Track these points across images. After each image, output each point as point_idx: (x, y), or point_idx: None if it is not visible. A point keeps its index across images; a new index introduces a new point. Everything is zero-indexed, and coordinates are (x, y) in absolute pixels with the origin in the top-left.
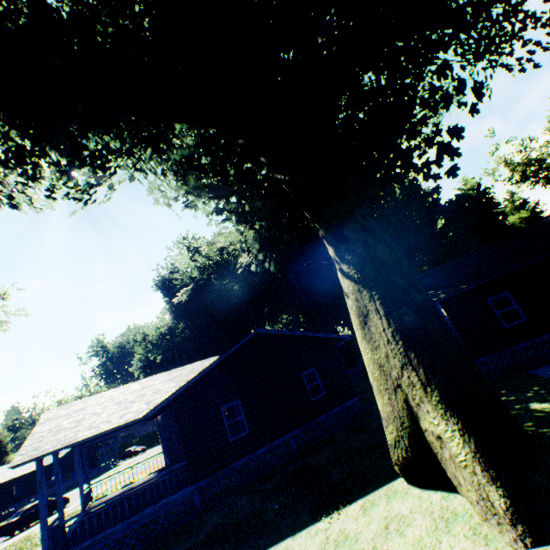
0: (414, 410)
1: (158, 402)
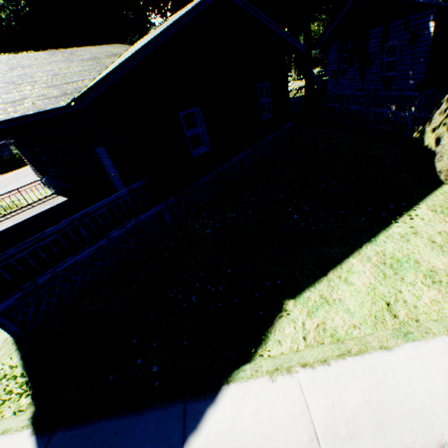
0: None
1: (79, 88)
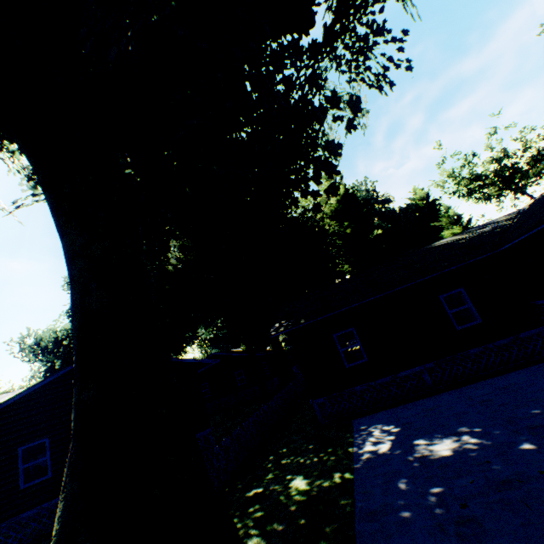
0: None
1: None
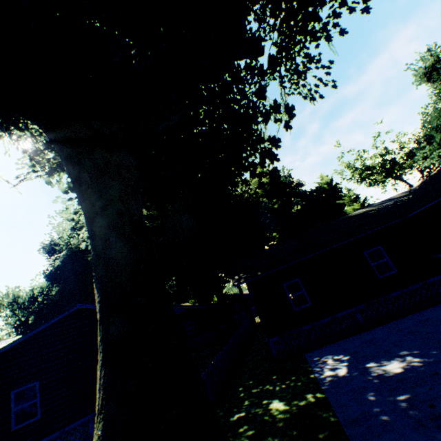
0: None
1: None
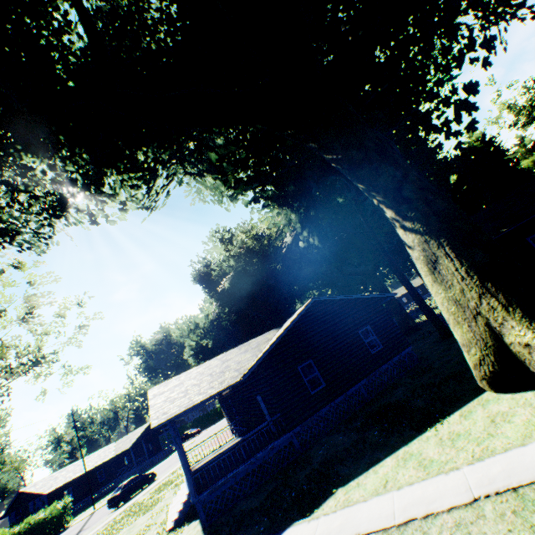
0: (497, 330)
1: (246, 368)
